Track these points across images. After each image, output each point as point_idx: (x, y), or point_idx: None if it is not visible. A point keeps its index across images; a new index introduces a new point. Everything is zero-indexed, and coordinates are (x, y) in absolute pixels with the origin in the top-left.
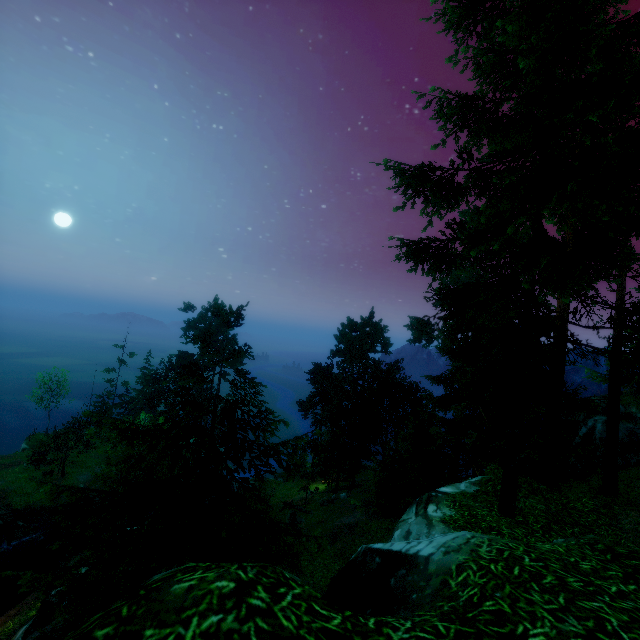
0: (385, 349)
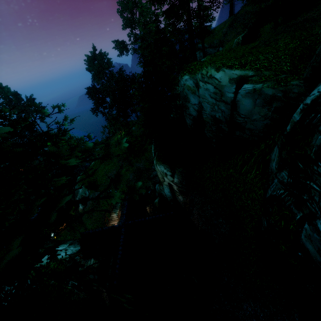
0: (111, 65)
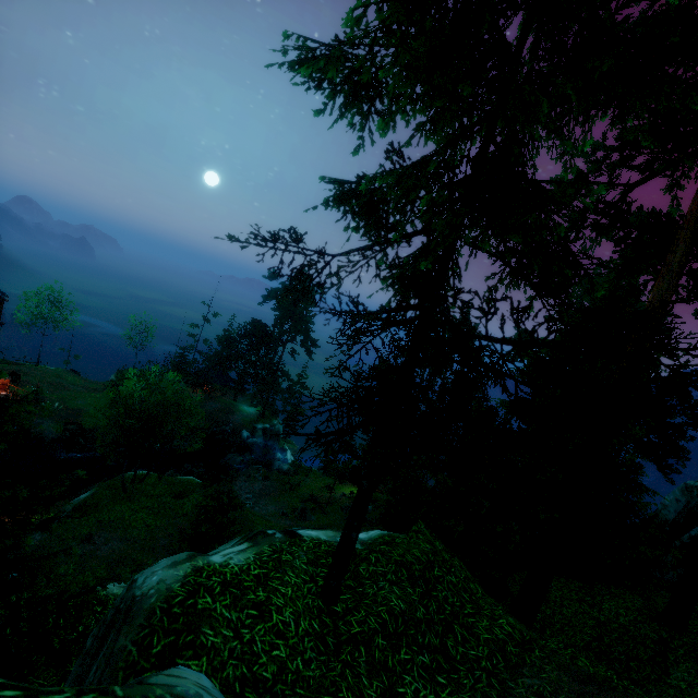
0: None
